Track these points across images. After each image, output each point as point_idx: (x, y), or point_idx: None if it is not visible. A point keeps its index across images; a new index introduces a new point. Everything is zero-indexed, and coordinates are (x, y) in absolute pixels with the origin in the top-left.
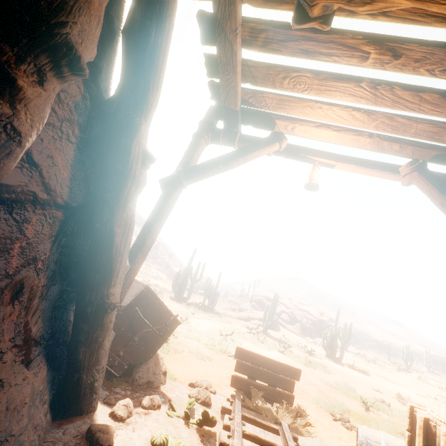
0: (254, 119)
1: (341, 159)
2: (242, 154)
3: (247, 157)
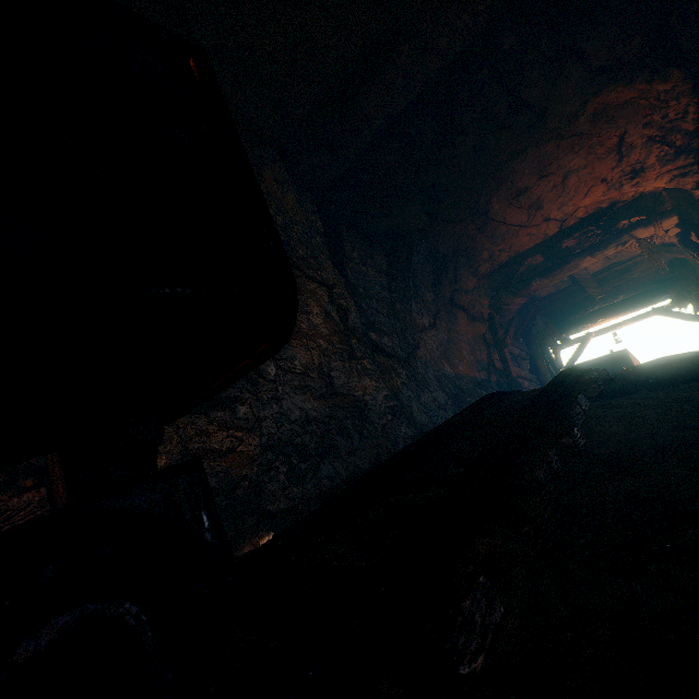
0: (573, 334)
1: (622, 324)
2: (579, 350)
3: (582, 349)
